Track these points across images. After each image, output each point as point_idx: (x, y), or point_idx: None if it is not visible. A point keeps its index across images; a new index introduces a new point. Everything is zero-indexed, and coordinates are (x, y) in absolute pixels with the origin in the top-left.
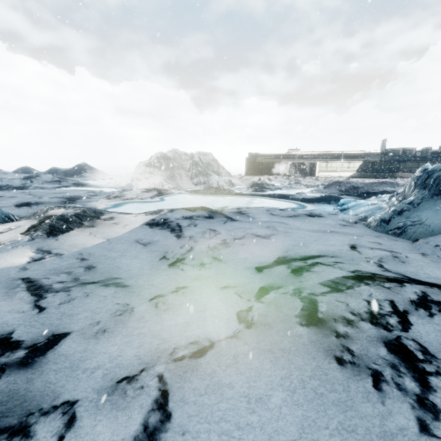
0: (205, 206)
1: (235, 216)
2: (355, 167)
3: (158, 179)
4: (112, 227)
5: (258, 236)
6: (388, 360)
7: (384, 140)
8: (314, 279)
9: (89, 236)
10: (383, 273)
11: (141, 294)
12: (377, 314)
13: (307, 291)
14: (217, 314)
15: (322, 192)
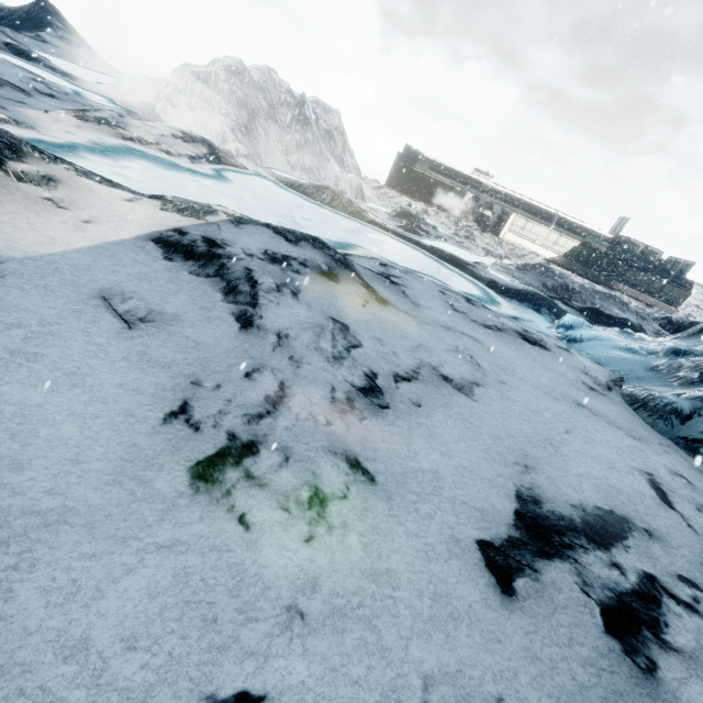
0: (309, 227)
1: (377, 284)
2: (565, 246)
3: (218, 121)
4: (39, 211)
5: (446, 378)
6: None
7: (625, 219)
8: None
9: None
10: None
11: None
12: None
13: None
14: None
15: (515, 276)
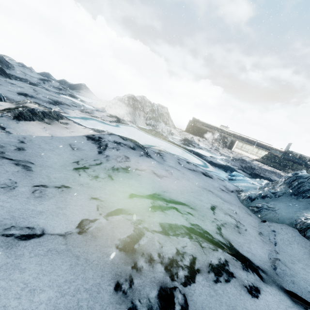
0: (142, 140)
1: (153, 154)
2: (261, 154)
3: (123, 111)
4: (62, 129)
5: (154, 173)
6: (151, 303)
7: (290, 143)
8: (159, 218)
9: (42, 129)
10: (215, 234)
11: (33, 180)
12: (175, 263)
13: (145, 224)
14: (68, 214)
15: (228, 162)
